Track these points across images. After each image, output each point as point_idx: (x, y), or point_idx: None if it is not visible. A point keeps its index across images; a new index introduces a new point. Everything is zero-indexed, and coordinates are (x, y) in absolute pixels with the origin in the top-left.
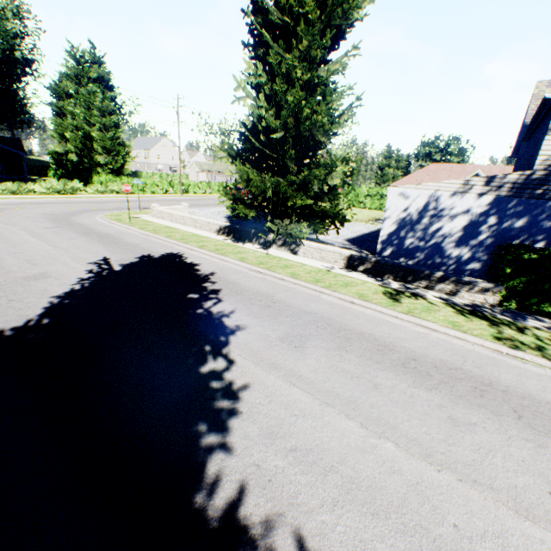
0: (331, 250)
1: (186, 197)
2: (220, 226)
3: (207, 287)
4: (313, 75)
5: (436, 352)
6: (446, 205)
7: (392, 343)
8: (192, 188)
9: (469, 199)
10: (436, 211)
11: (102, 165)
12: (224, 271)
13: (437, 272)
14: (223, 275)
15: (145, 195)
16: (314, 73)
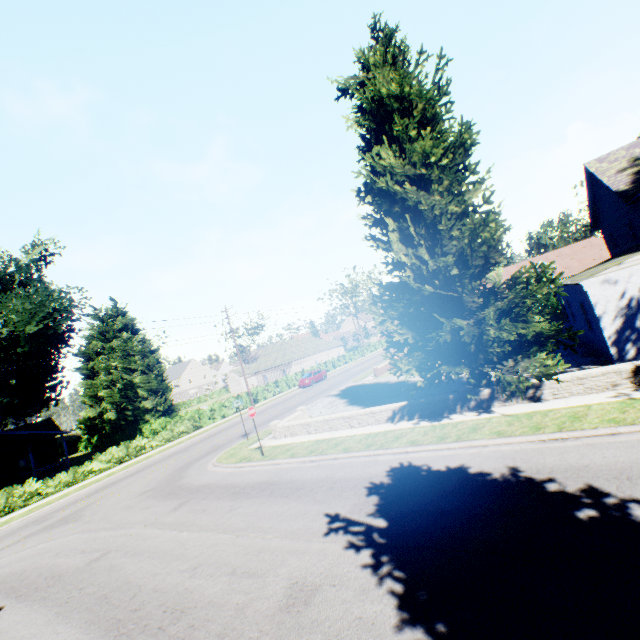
0: (598, 372)
1: (262, 406)
2: (393, 410)
3: (562, 489)
4: (467, 204)
5: None
6: None
7: None
8: (260, 394)
9: None
10: None
11: (150, 410)
12: (517, 459)
13: None
14: (533, 464)
15: (216, 422)
16: (467, 203)
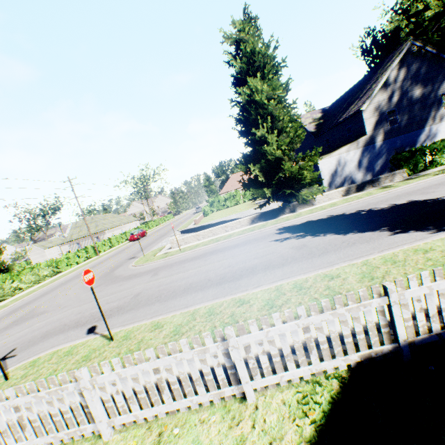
0: (333, 192)
1: (111, 253)
2: (251, 219)
3: (351, 213)
4: (291, 117)
5: (442, 180)
6: (345, 159)
7: (433, 184)
8: (101, 247)
9: (352, 153)
10: (342, 163)
11: None
12: (326, 214)
13: (382, 176)
14: (334, 213)
15: (73, 267)
16: (290, 117)
